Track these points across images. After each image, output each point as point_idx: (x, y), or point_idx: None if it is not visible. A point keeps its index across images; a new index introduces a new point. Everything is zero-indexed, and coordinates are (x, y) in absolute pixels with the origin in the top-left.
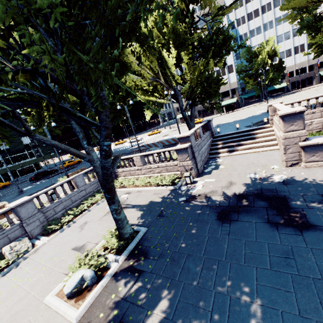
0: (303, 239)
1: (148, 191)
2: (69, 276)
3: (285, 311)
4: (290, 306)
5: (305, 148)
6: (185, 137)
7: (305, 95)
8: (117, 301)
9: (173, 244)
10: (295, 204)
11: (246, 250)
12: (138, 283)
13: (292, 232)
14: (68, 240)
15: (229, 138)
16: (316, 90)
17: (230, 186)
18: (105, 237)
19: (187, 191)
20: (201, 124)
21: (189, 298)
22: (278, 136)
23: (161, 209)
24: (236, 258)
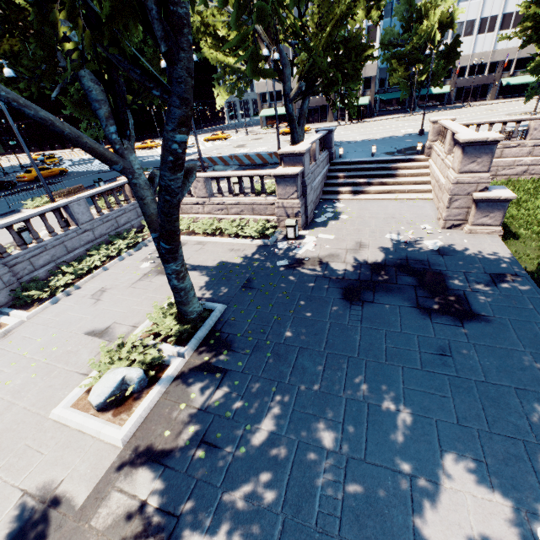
0: (464, 332)
1: (218, 244)
2: (94, 377)
3: (440, 419)
4: (447, 413)
5: (479, 202)
6: (296, 153)
7: (475, 116)
8: (192, 413)
9: (275, 331)
10: (455, 285)
11: (387, 343)
12: (222, 387)
13: (451, 323)
14: (74, 319)
15: (359, 169)
16: (490, 110)
17: (360, 250)
18: (153, 317)
19: (289, 251)
20: (317, 134)
21: (308, 407)
22: (438, 178)
23: (247, 276)
24: (375, 355)
